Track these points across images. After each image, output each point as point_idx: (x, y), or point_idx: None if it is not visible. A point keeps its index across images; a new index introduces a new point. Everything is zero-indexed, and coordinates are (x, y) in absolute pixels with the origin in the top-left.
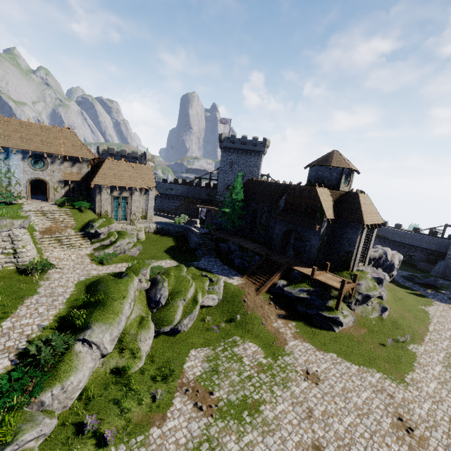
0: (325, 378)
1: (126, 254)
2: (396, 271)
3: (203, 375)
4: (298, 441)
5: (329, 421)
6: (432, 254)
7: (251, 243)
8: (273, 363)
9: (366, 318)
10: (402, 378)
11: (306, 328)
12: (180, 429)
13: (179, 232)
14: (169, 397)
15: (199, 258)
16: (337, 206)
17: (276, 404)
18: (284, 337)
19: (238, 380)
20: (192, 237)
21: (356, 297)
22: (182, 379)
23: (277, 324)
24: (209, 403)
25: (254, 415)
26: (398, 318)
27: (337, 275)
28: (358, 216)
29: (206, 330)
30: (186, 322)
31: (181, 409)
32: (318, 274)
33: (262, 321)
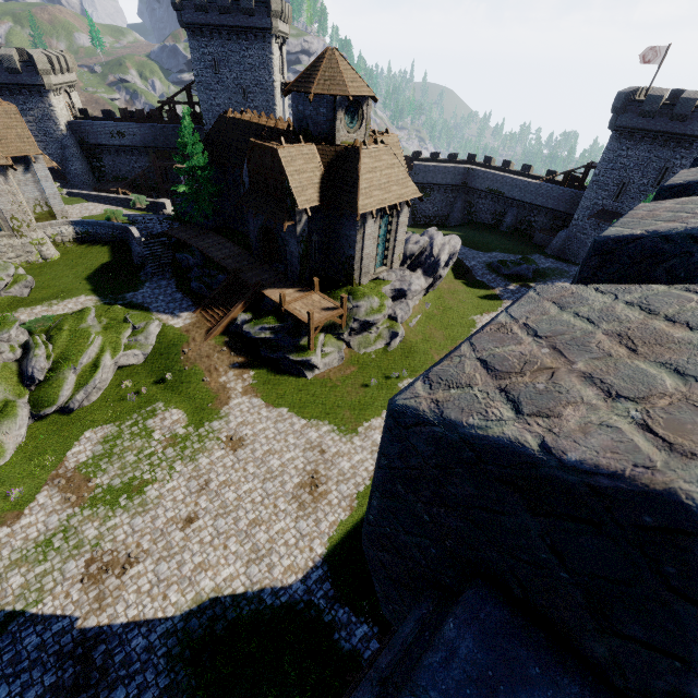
0: (253, 441)
1: (4, 298)
2: (487, 256)
3: (89, 461)
4: (172, 517)
5: (223, 491)
6: (559, 217)
7: (230, 246)
8: (192, 433)
9: (364, 351)
10: (355, 428)
11: (268, 377)
12: (36, 524)
13: (116, 237)
14: (33, 493)
15: (140, 285)
16: (331, 177)
17: (169, 481)
18: (229, 395)
19: (134, 460)
20: (133, 246)
21: (350, 325)
22: (58, 470)
23: (227, 378)
24: (83, 492)
25: (133, 497)
26: (419, 342)
27: (332, 294)
28: (353, 199)
29: (120, 400)
30: (80, 397)
31: (44, 504)
32: (296, 299)
33: (203, 378)
